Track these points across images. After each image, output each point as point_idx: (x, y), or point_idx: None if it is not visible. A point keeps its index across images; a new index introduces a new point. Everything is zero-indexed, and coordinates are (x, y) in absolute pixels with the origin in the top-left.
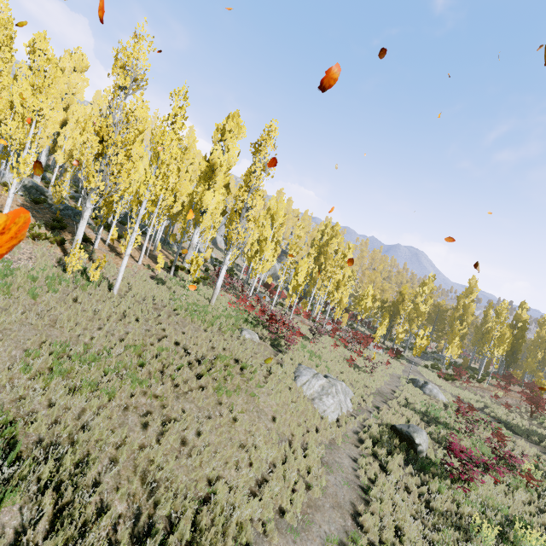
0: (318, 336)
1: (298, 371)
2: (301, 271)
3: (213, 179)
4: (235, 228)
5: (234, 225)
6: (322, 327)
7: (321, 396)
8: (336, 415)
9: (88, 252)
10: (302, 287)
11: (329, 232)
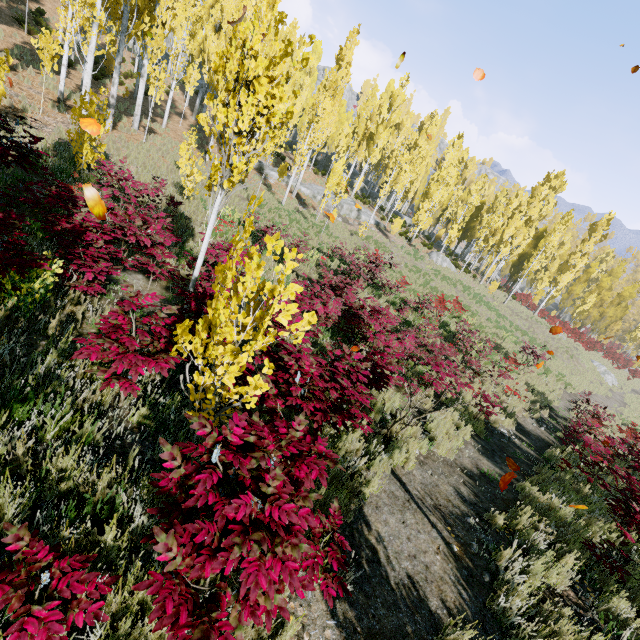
0: (592, 348)
1: (591, 360)
2: (590, 302)
3: (530, 225)
4: (565, 276)
5: (565, 275)
6: (597, 343)
7: (604, 373)
8: (610, 384)
9: (477, 278)
10: (585, 313)
11: (609, 261)
